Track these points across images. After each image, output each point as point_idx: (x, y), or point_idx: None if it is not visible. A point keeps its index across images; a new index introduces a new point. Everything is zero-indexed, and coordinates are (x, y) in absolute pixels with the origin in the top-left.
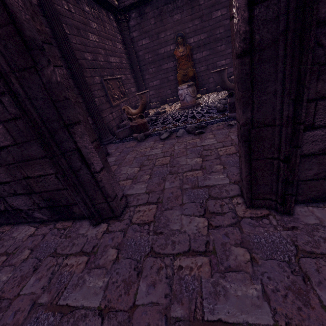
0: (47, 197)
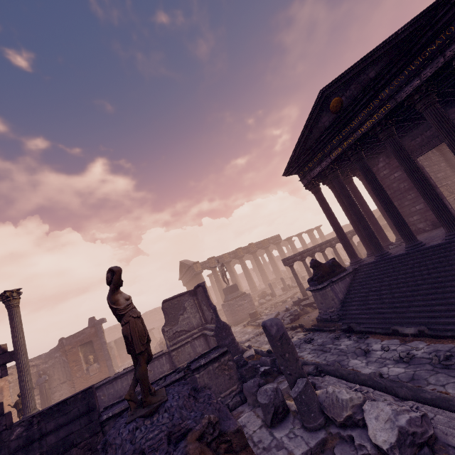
0: (432, 221)
